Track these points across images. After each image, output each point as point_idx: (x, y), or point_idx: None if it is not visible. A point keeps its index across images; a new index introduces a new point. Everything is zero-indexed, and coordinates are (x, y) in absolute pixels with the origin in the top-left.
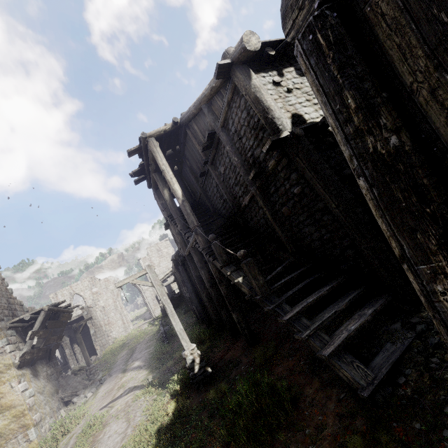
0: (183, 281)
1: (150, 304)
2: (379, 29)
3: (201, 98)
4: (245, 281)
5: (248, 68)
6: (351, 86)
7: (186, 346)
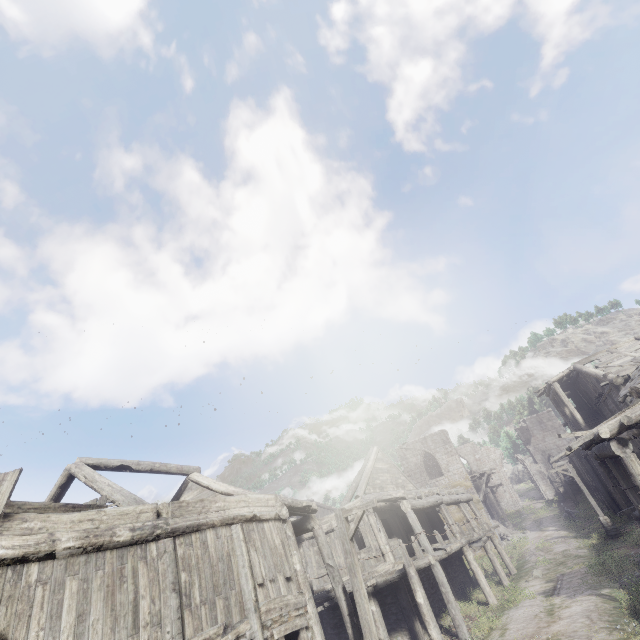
0: (586, 470)
1: (539, 483)
2: (634, 451)
3: (590, 374)
4: None
5: (618, 385)
6: None
7: (600, 514)
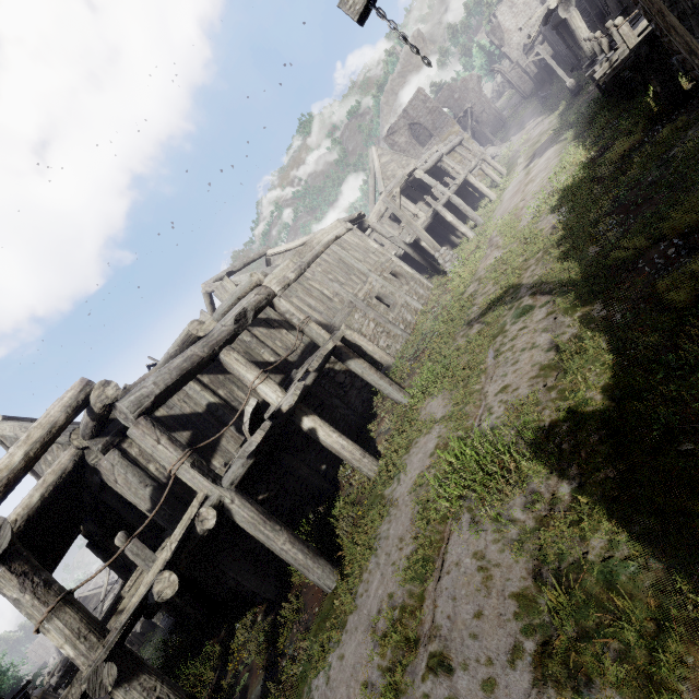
0: (557, 41)
1: (518, 85)
2: None
3: None
4: (593, 32)
5: None
6: (587, 4)
7: (566, 81)
